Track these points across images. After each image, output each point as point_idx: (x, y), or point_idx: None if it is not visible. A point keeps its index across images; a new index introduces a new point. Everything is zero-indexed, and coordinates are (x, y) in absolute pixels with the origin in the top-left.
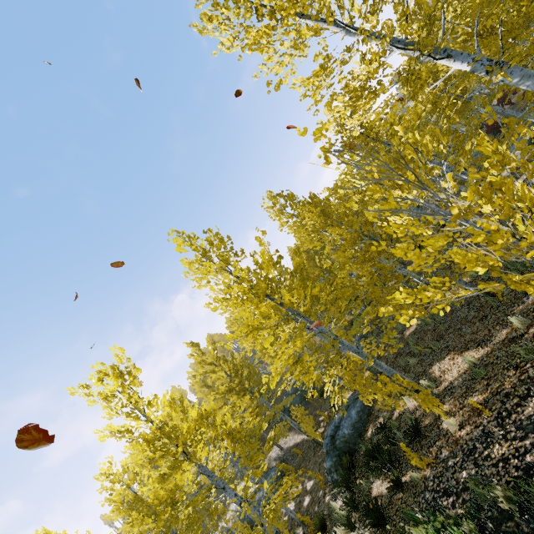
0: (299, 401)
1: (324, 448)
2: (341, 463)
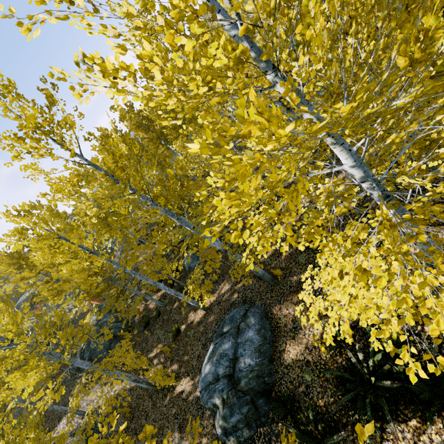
0: (107, 343)
1: (217, 398)
2: (257, 410)
